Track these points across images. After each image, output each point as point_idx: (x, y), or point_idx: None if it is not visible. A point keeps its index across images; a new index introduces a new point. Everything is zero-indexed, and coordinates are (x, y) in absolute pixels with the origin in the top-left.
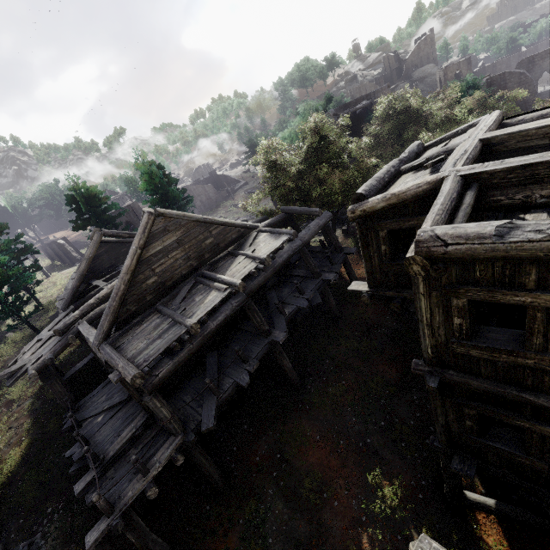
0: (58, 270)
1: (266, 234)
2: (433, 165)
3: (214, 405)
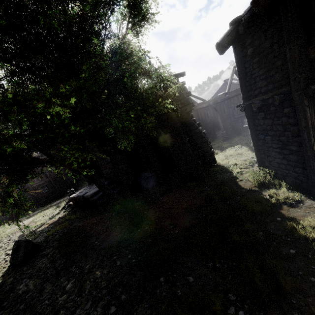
0: None
1: None
2: None
3: None
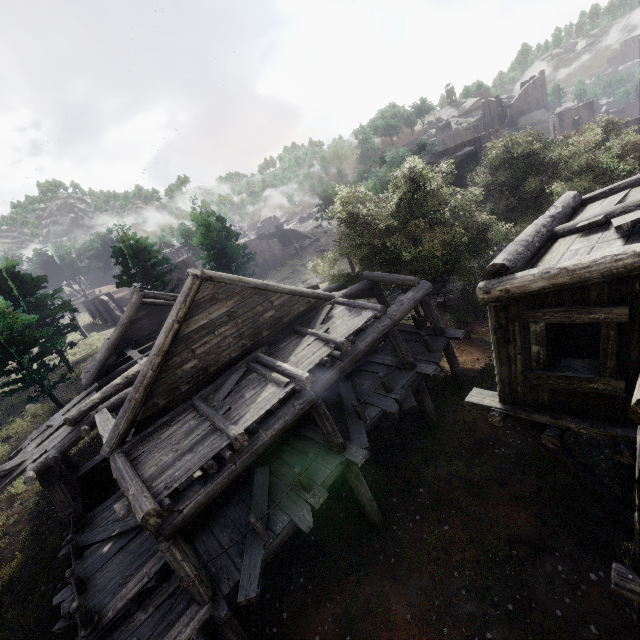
0: (98, 330)
1: (344, 307)
2: (632, 225)
3: (259, 557)
